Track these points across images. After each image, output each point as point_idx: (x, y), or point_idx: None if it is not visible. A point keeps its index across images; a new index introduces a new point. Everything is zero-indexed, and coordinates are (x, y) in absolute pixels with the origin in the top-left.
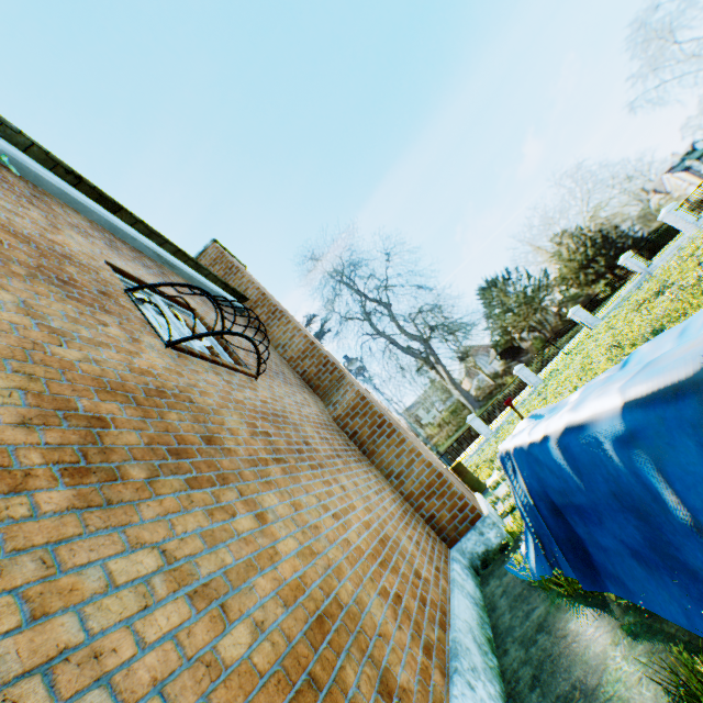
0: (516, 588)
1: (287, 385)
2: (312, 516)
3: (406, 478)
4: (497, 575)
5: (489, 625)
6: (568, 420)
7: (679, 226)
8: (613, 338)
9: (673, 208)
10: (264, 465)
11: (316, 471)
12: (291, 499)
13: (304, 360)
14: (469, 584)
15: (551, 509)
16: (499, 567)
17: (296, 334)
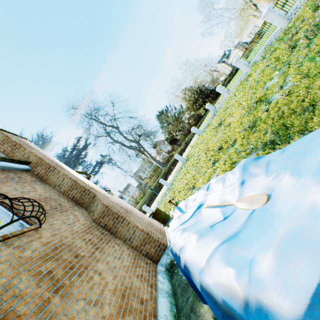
0: (183, 283)
1: (63, 213)
2: (81, 319)
3: (134, 239)
4: (176, 273)
5: (174, 304)
6: (185, 262)
7: (223, 93)
8: (207, 144)
9: (220, 86)
10: (47, 304)
11: (84, 275)
12: (67, 316)
13: (72, 191)
14: (166, 284)
15: (187, 276)
16: (176, 268)
17: (65, 178)
